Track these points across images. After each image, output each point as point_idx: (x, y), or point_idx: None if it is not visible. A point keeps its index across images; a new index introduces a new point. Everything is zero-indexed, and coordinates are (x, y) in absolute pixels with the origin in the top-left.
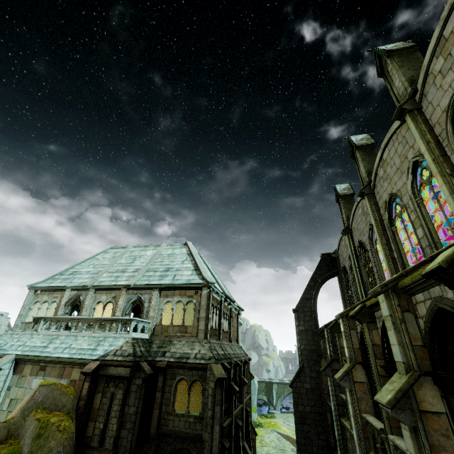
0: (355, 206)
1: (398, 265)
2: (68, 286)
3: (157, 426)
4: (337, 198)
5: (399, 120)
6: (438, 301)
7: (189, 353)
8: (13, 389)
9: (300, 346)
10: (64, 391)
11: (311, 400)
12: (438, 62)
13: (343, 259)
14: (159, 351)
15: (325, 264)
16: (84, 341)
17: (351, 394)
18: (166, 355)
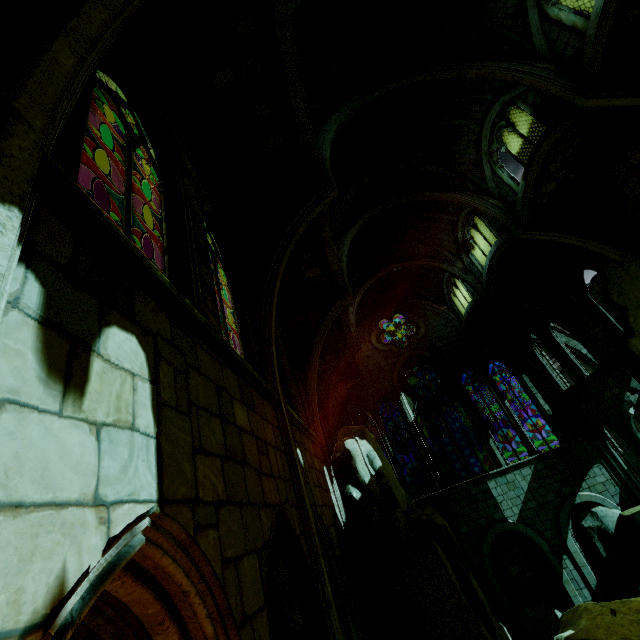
0: None
1: None
2: None
3: None
4: None
5: None
6: None
7: None
8: None
9: None
10: None
11: None
12: None
13: None
14: None
15: None
16: None
17: None
18: None
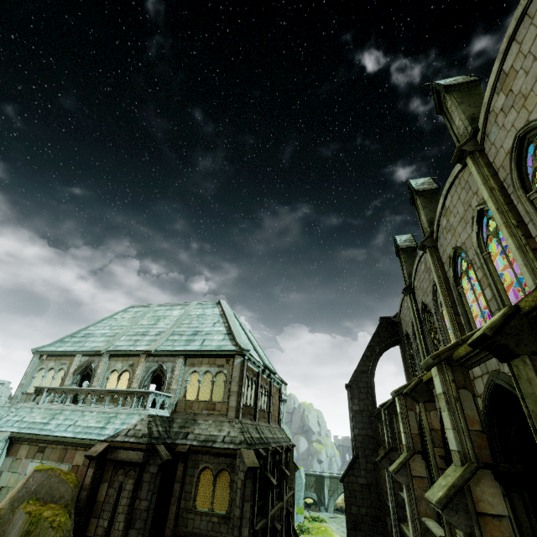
0: (416, 260)
1: (466, 332)
2: (79, 351)
3: (174, 527)
4: (397, 251)
5: (459, 162)
6: (495, 376)
7: (216, 435)
8: (4, 474)
9: (354, 430)
10: (63, 479)
11: (367, 499)
12: (499, 98)
13: (406, 325)
14: (180, 432)
15: (385, 329)
16: (91, 417)
17: (408, 492)
18: (188, 437)
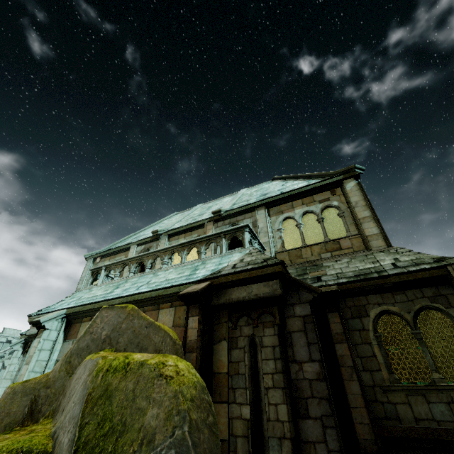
0: None
1: None
2: (132, 243)
3: (373, 420)
4: None
5: None
6: None
7: (375, 267)
8: None
9: None
10: (154, 323)
11: None
12: None
13: None
14: (304, 278)
15: None
16: (168, 273)
17: None
18: (323, 279)
